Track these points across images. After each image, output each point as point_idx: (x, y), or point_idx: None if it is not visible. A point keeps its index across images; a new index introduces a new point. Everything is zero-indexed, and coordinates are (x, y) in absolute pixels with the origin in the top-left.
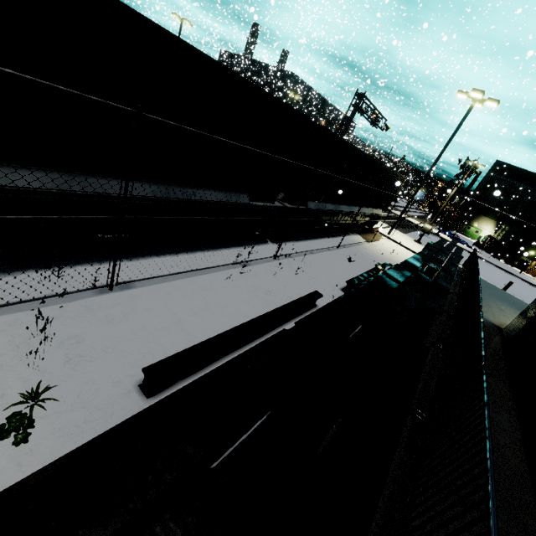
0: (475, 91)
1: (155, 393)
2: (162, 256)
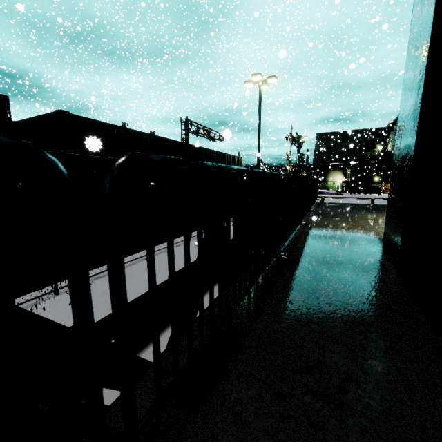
0: (254, 76)
1: None
2: None
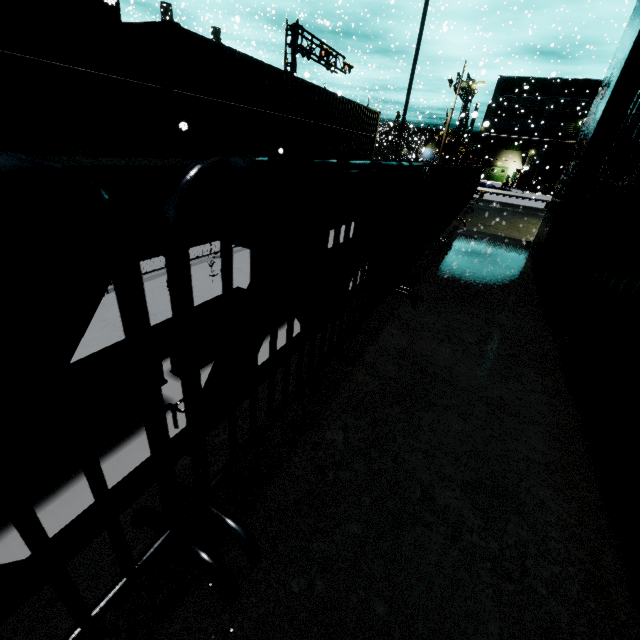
0: None
1: None
2: None
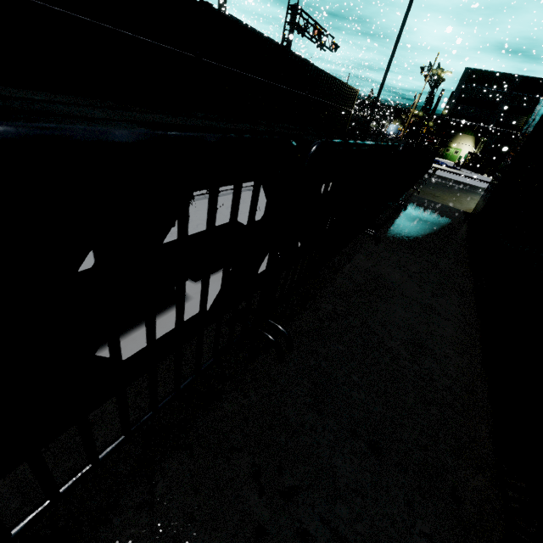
0: None
1: None
2: None
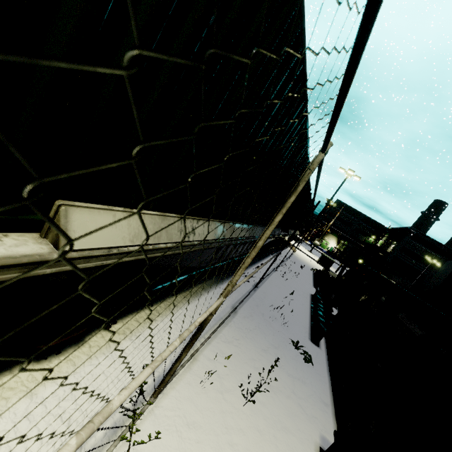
0: (350, 170)
1: (318, 344)
2: (252, 266)
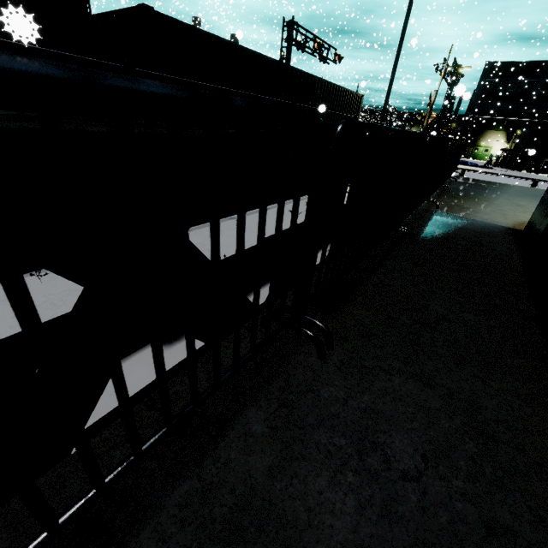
0: None
1: None
2: None
